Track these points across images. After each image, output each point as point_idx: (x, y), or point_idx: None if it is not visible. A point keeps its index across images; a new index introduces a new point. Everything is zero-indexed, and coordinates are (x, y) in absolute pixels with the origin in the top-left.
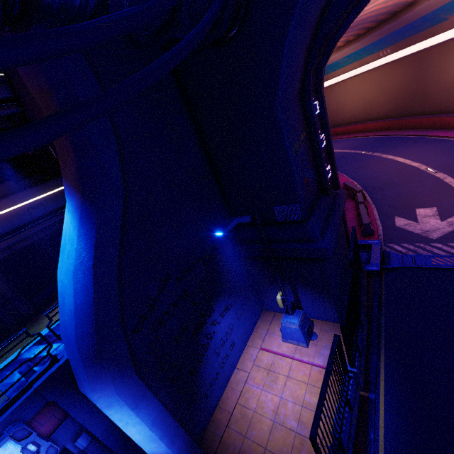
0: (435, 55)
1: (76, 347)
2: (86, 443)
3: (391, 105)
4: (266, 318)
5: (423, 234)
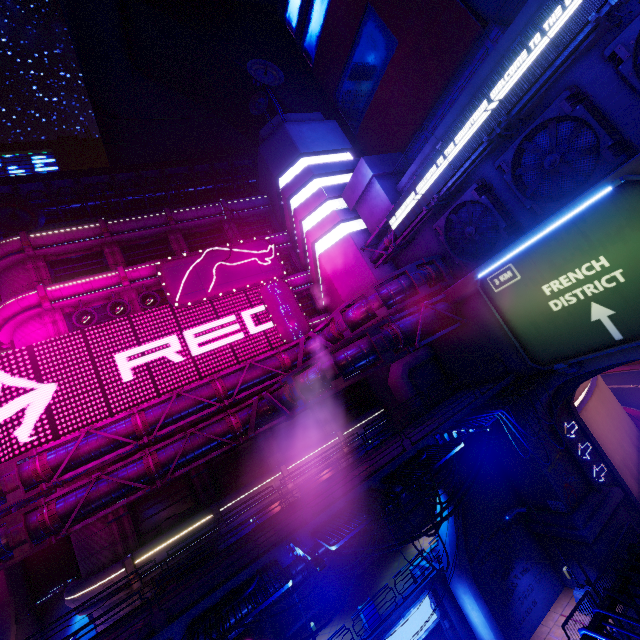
0: None
1: (450, 559)
2: (448, 625)
3: None
4: (567, 593)
5: None
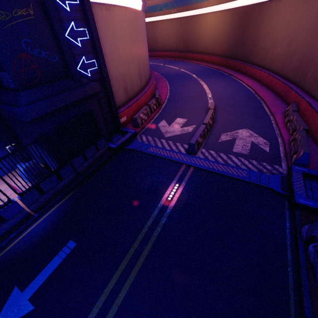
0: (255, 12)
1: None
2: None
3: (227, 46)
4: None
5: (164, 133)
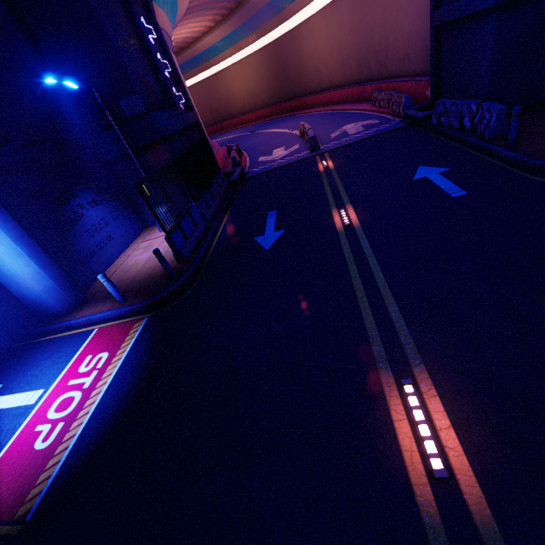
0: (287, 42)
1: None
2: None
3: (270, 92)
4: (148, 230)
5: (273, 159)
